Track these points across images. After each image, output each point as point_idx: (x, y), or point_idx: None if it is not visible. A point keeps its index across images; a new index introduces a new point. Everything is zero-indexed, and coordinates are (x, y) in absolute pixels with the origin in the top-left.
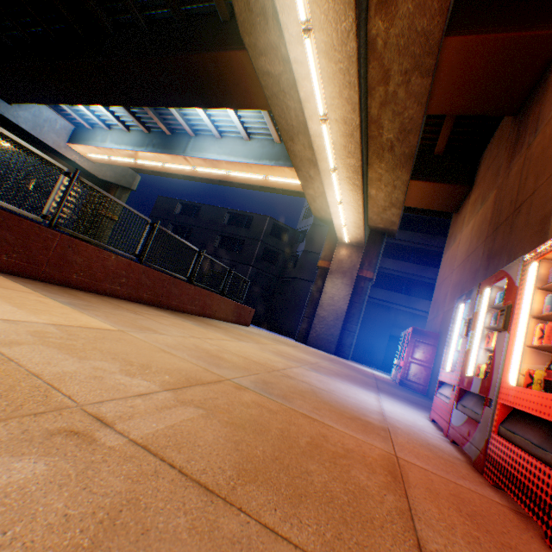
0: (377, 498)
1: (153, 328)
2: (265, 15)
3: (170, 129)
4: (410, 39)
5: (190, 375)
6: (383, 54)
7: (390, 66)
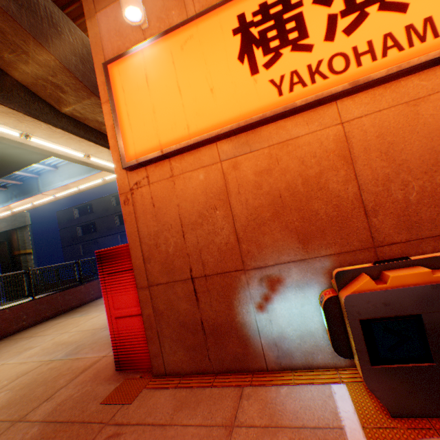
0: (56, 387)
1: (33, 345)
2: None
3: (19, 180)
4: (90, 107)
5: (23, 372)
6: (86, 117)
7: (96, 119)
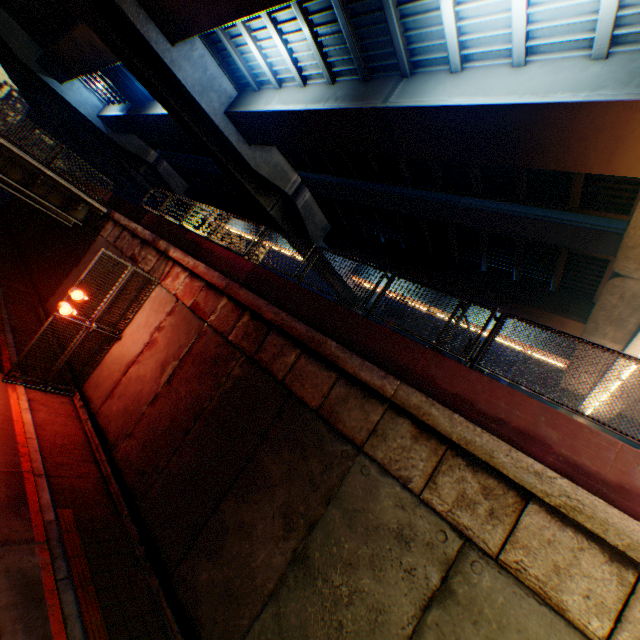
0: None
1: None
2: (603, 335)
3: None
4: None
5: None
6: None
7: None
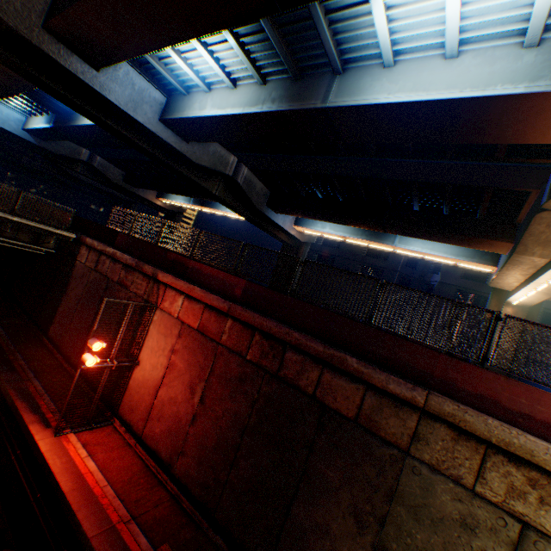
0: None
1: None
2: (532, 253)
3: None
4: None
5: None
6: None
7: None
